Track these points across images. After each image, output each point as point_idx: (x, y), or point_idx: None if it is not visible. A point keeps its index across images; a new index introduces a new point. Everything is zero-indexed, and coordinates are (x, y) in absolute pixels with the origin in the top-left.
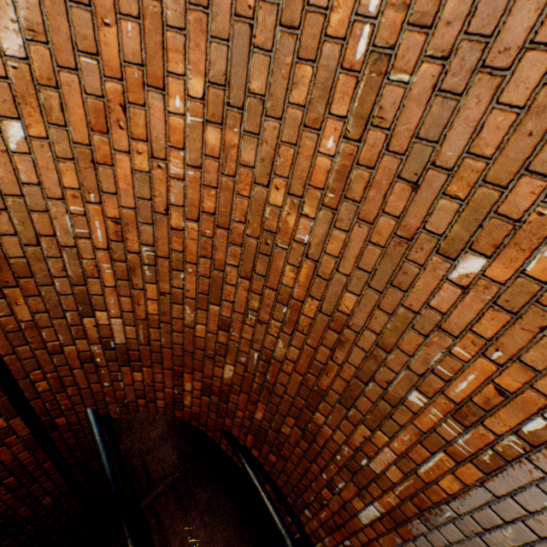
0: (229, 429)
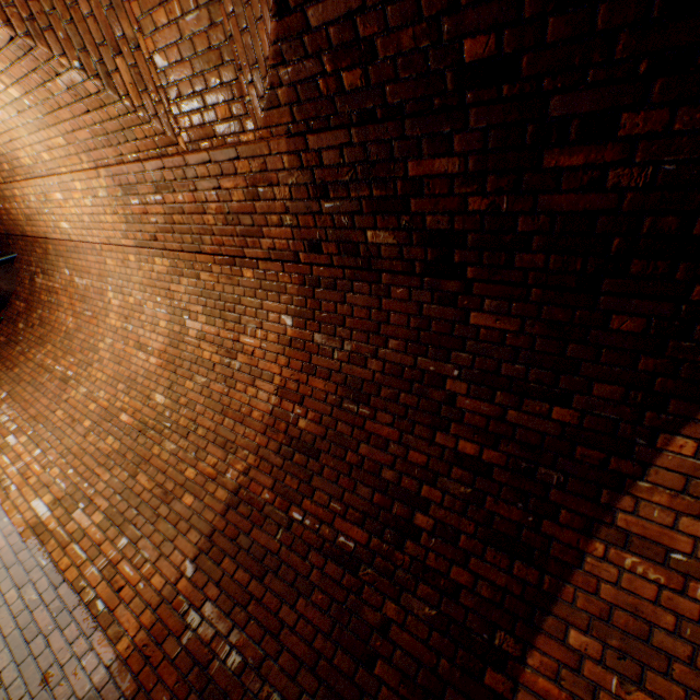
0: (4, 323)
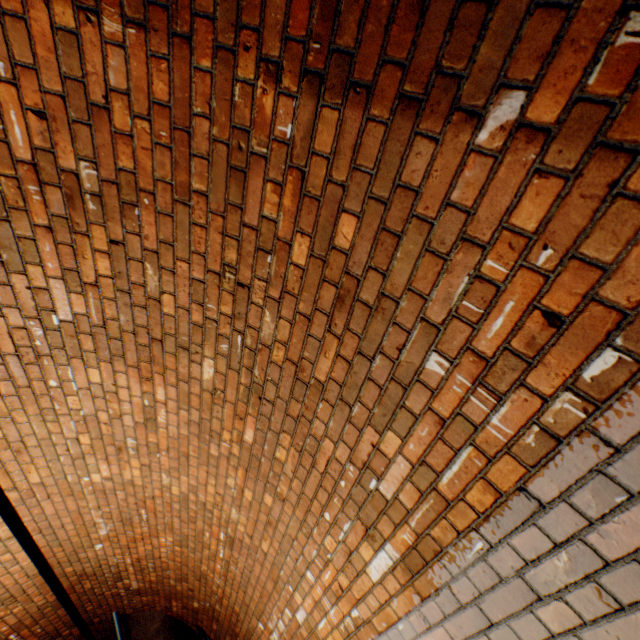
0: (201, 625)
